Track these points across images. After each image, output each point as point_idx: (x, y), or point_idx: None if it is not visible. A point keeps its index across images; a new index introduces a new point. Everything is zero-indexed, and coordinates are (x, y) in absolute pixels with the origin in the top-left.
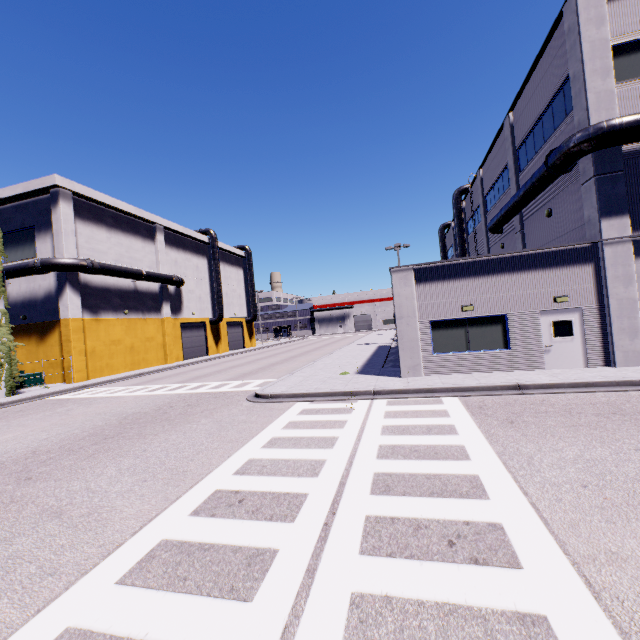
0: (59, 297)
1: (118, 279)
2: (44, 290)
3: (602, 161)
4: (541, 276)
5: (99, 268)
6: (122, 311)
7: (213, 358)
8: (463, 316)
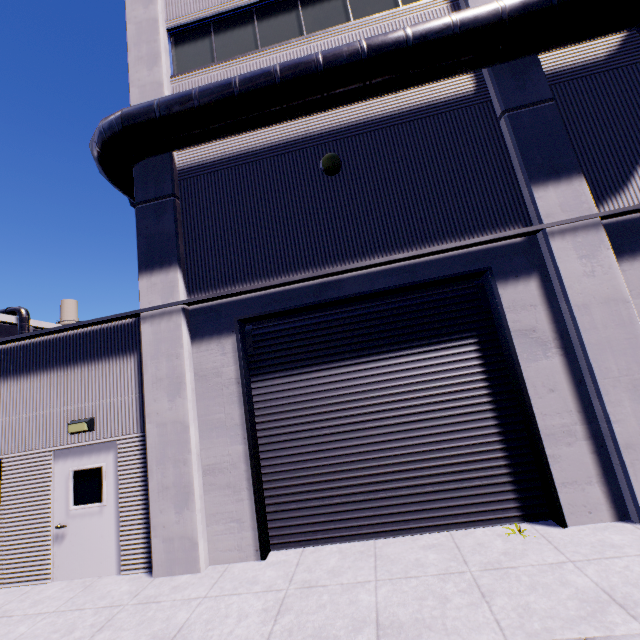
0: None
1: None
2: None
3: (145, 181)
4: (61, 381)
5: None
6: None
7: None
8: None
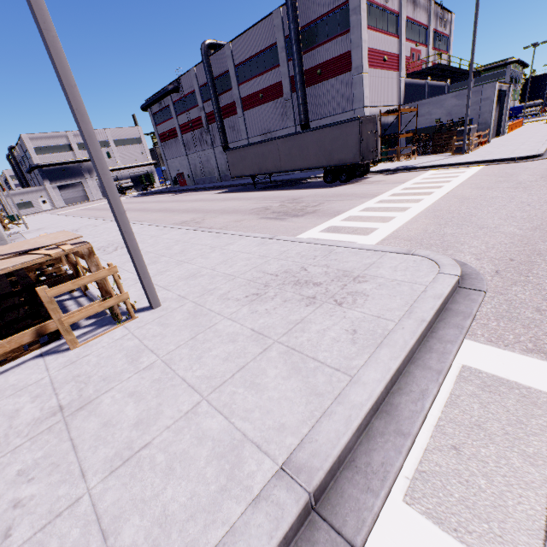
0: None
1: None
2: None
3: (40, 170)
4: (36, 192)
5: None
6: None
7: None
8: (22, 202)
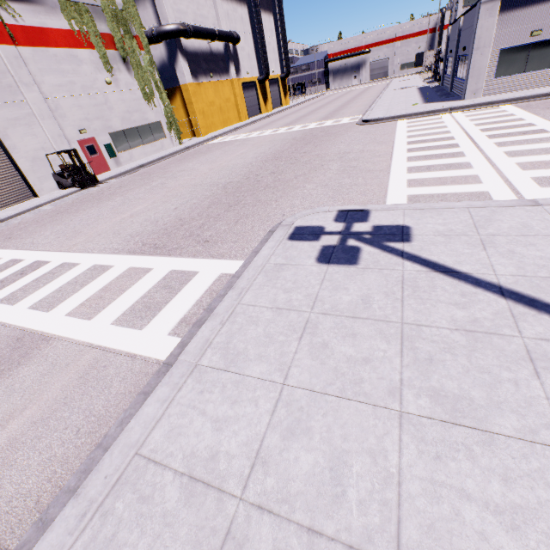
0: (174, 65)
1: (199, 42)
2: (158, 60)
3: None
4: None
5: (193, 32)
6: (208, 75)
7: (270, 115)
8: (529, 42)
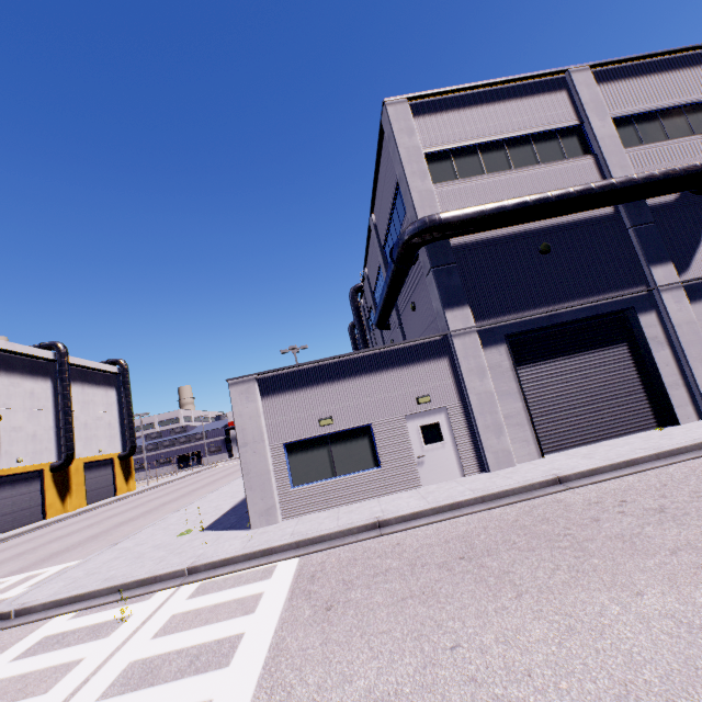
0: None
1: None
2: None
3: (435, 254)
4: (400, 375)
5: None
6: None
7: (47, 524)
8: (323, 432)
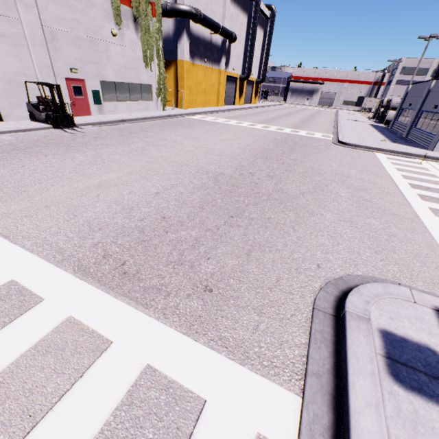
0: (177, 41)
1: (204, 30)
2: (164, 32)
3: None
4: None
5: (202, 18)
6: (203, 59)
7: (242, 108)
8: None
